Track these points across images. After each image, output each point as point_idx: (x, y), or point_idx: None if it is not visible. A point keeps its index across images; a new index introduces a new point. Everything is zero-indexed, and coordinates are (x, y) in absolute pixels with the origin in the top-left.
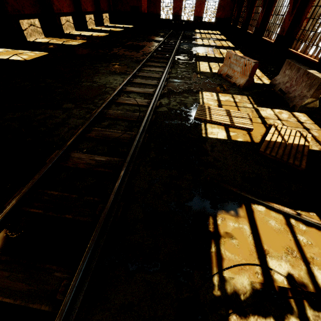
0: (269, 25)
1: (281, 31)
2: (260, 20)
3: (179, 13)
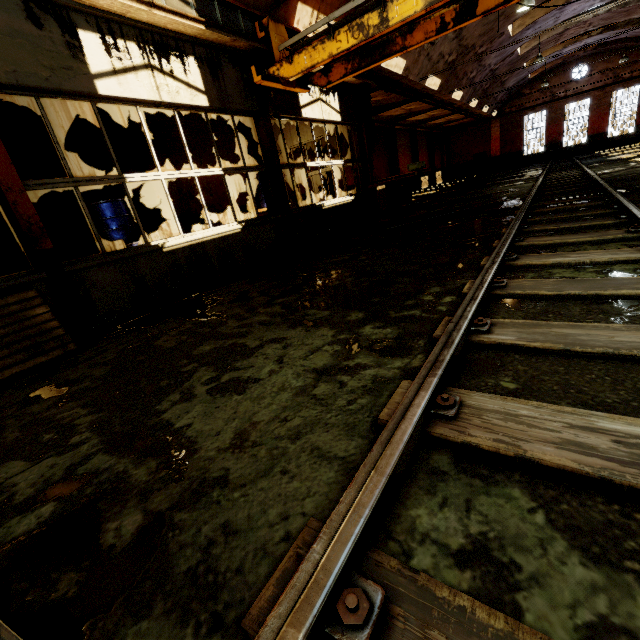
0: None
1: None
2: None
3: (557, 141)
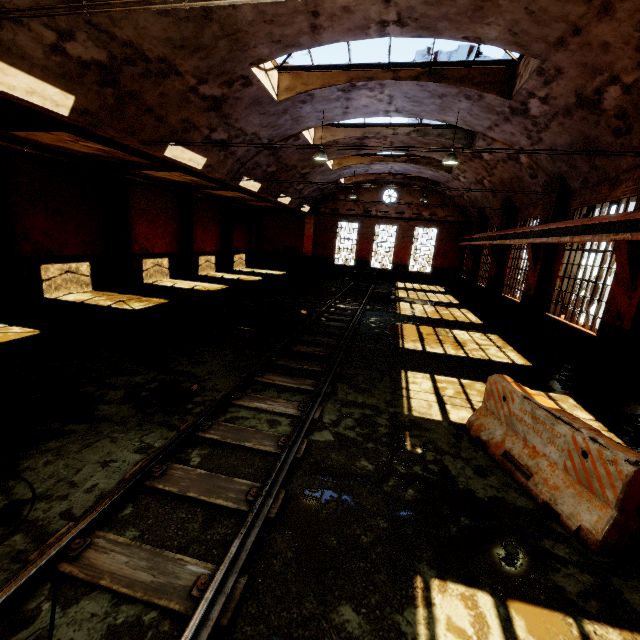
0: (559, 294)
1: (613, 317)
2: (532, 282)
3: (366, 258)
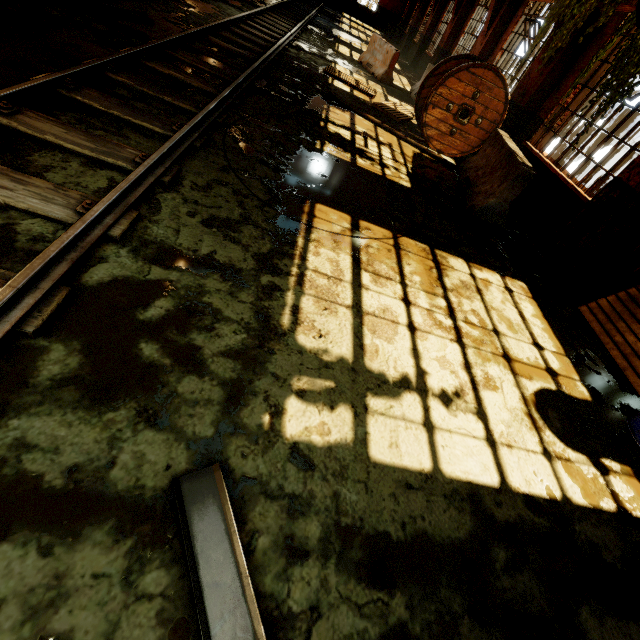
0: (436, 36)
1: (441, 42)
2: (428, 24)
3: None
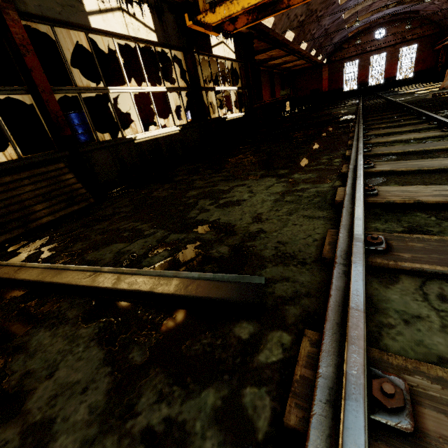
0: None
1: None
2: None
3: (365, 81)
